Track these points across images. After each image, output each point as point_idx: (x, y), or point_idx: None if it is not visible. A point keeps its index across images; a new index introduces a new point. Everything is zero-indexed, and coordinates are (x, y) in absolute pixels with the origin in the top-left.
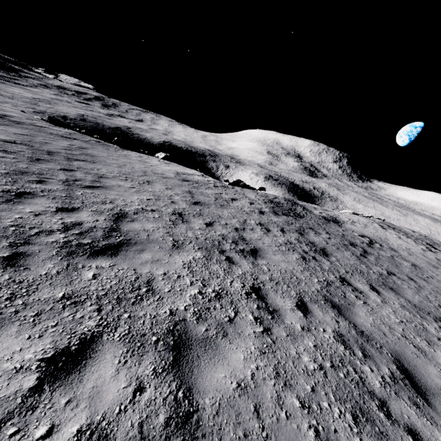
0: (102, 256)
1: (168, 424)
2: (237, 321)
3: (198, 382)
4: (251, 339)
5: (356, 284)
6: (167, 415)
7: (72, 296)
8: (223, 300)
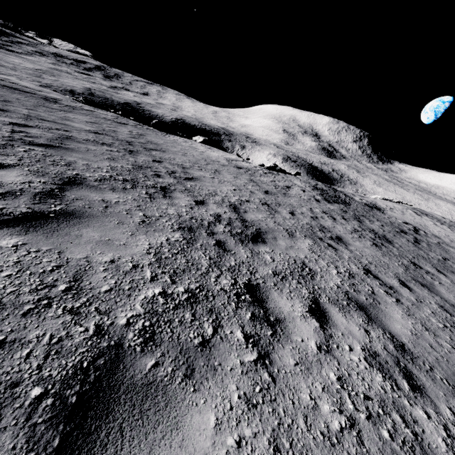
0: (259, 243)
1: (396, 349)
2: (377, 293)
3: (390, 329)
4: (395, 306)
5: (426, 268)
6: (392, 345)
7: (277, 273)
8: (356, 278)
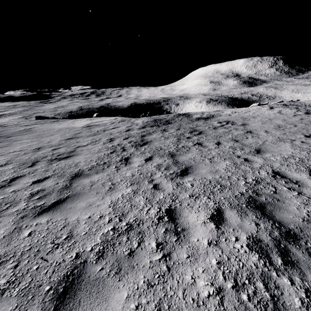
0: None
1: None
2: None
3: None
4: None
5: (133, 159)
6: None
7: None
8: None
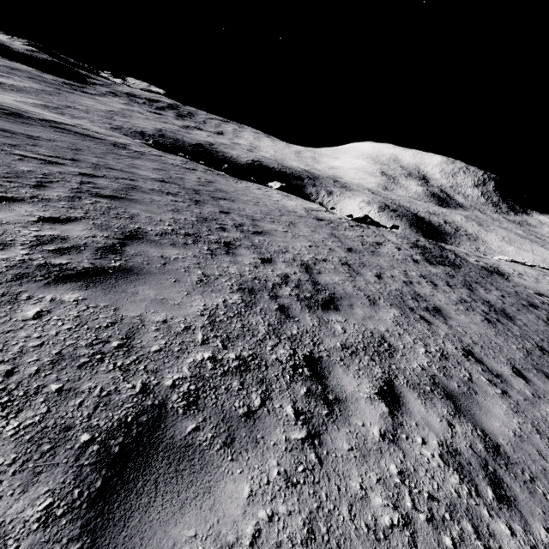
0: (330, 310)
1: (487, 451)
2: (475, 381)
3: (484, 426)
4: (498, 398)
5: None
6: (482, 445)
7: (346, 346)
8: (450, 361)
